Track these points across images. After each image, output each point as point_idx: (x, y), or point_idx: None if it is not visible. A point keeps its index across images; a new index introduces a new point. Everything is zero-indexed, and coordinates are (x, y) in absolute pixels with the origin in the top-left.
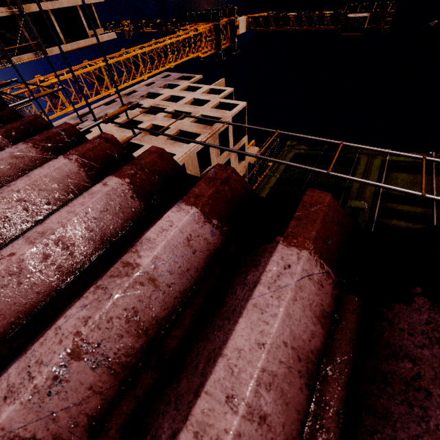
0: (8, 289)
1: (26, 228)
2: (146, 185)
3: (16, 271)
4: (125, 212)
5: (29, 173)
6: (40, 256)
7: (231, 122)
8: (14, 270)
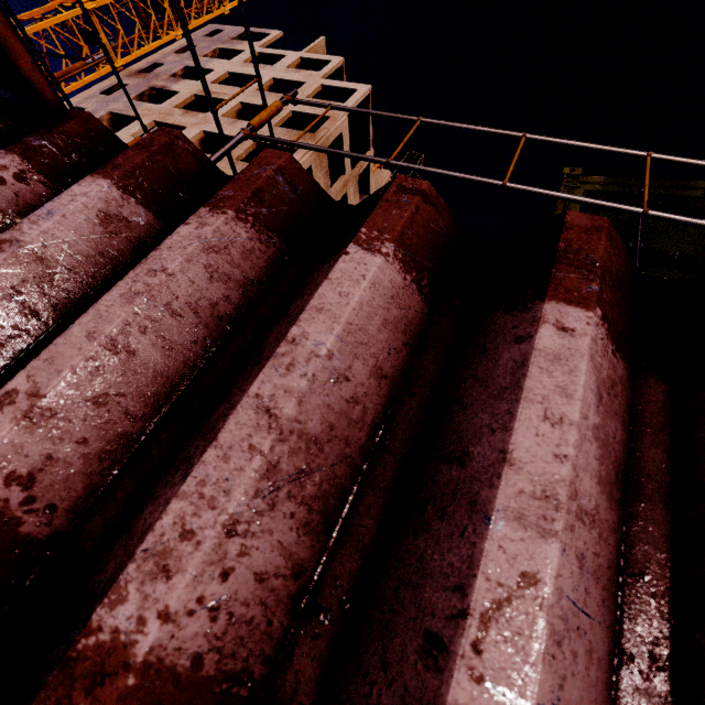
0: (568, 685)
1: (366, 447)
2: (616, 318)
3: (562, 626)
4: (617, 395)
5: (315, 300)
6: (574, 564)
7: (346, 124)
8: (559, 626)
